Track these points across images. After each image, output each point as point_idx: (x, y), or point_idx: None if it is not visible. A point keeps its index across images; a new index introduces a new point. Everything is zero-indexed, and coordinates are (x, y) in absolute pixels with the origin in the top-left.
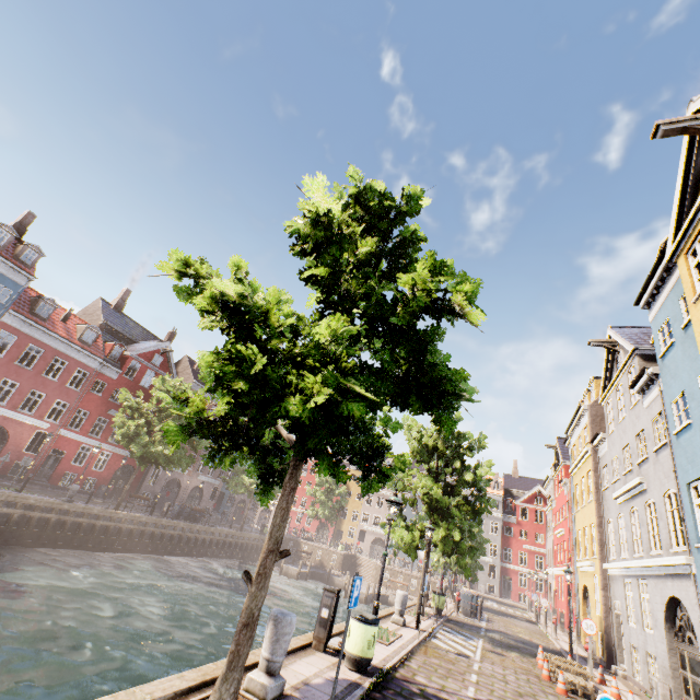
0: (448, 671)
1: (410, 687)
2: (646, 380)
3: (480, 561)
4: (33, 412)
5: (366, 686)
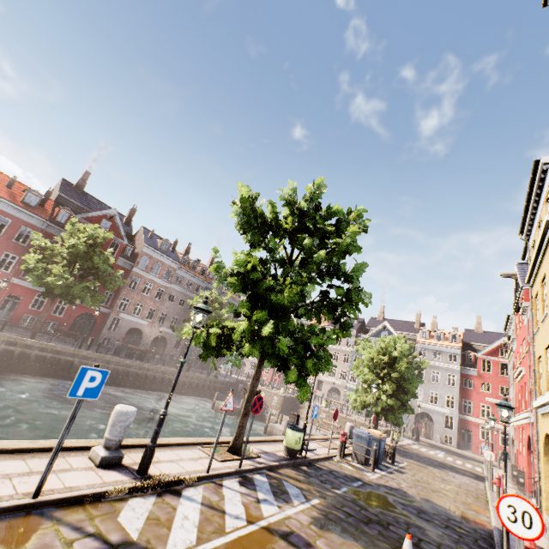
0: None
1: None
2: None
3: (436, 412)
4: None
5: None
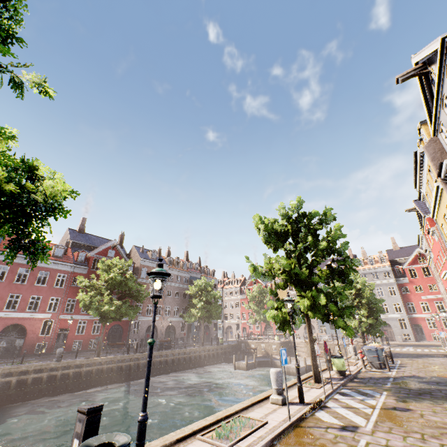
0: None
1: None
2: None
3: (390, 319)
4: (37, 310)
5: None
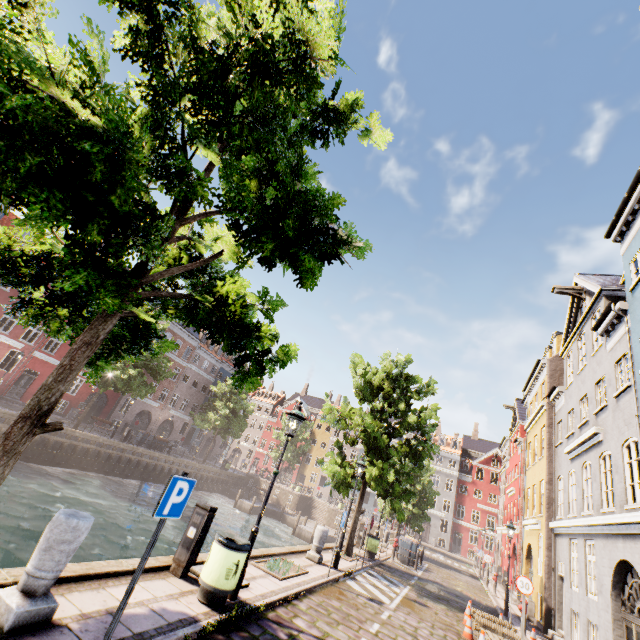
0: (346, 616)
1: (277, 631)
2: (612, 318)
3: (433, 515)
4: (8, 332)
5: (205, 624)
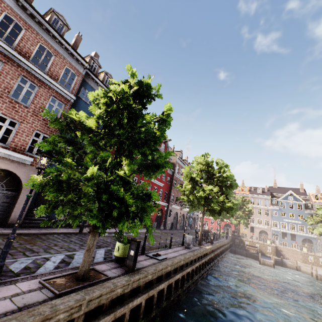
0: None
1: None
2: None
3: None
4: None
5: None
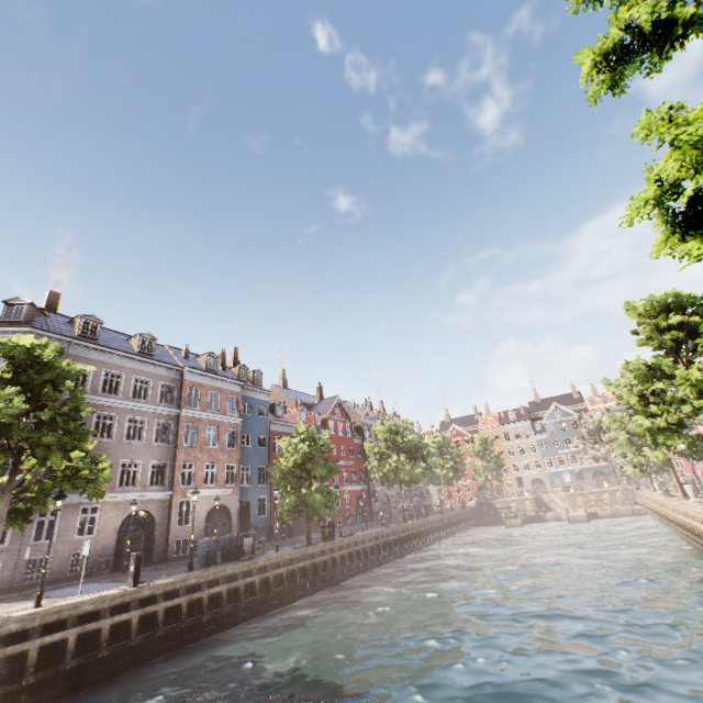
0: None
1: None
2: None
3: None
4: None
5: None
